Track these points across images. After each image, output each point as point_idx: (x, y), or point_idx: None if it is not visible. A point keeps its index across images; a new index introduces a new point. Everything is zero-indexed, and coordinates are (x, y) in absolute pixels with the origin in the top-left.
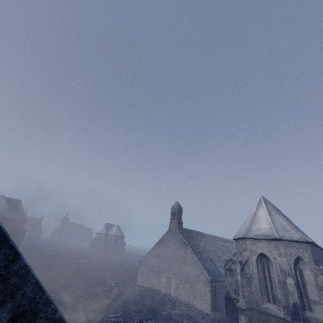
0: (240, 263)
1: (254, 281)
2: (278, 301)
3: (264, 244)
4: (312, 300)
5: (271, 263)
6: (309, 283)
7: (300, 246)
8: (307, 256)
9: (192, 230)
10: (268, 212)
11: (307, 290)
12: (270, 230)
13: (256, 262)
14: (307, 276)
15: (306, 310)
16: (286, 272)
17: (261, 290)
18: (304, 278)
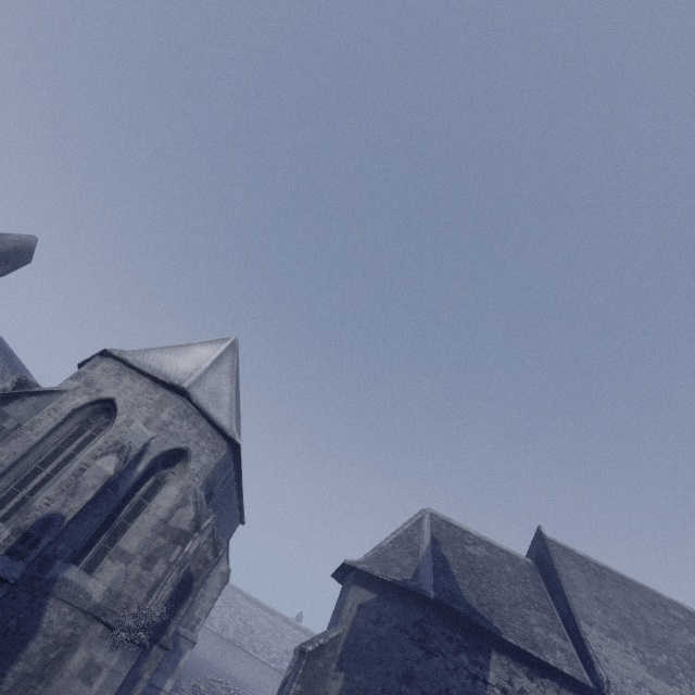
0: (20, 384)
1: (7, 446)
2: (24, 512)
3: (141, 386)
4: (121, 548)
5: (111, 428)
6: (151, 512)
7: (211, 437)
8: (204, 461)
9: (2, 339)
10: (219, 359)
11: (132, 526)
12: (183, 375)
13: (73, 410)
14: (163, 498)
15: (80, 564)
16: (121, 444)
17: (5, 476)
18: (152, 500)
